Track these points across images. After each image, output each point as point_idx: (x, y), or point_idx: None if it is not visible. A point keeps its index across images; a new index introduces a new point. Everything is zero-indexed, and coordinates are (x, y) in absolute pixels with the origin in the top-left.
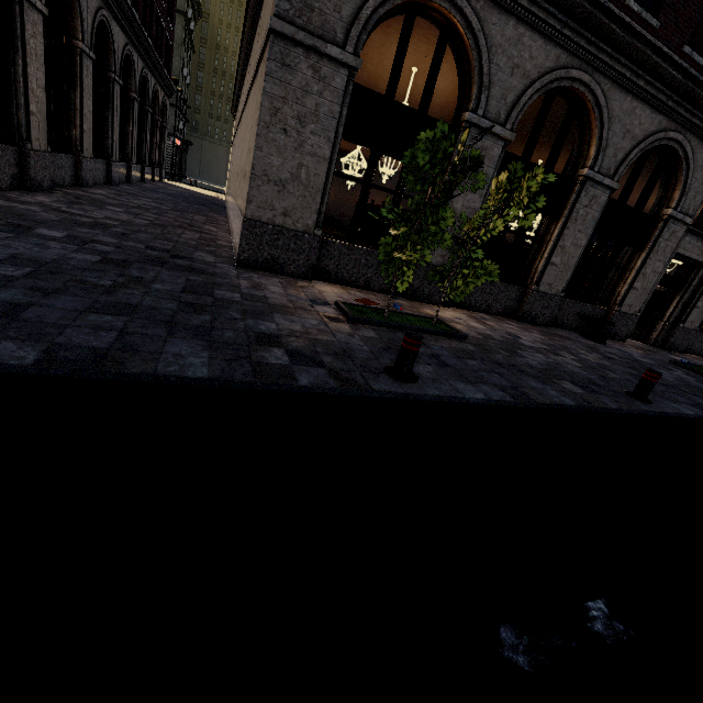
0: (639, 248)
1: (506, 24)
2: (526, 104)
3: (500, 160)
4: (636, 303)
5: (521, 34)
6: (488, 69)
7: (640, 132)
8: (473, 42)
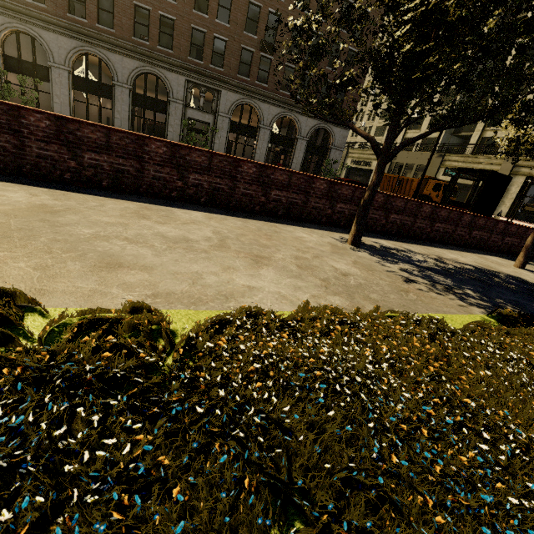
0: (166, 114)
1: (50, 34)
2: (71, 59)
3: (71, 78)
4: (176, 138)
5: (57, 37)
6: (49, 48)
7: (131, 67)
8: (40, 40)
